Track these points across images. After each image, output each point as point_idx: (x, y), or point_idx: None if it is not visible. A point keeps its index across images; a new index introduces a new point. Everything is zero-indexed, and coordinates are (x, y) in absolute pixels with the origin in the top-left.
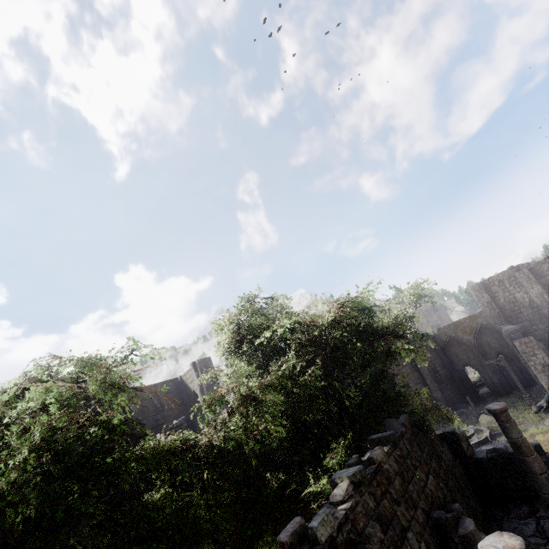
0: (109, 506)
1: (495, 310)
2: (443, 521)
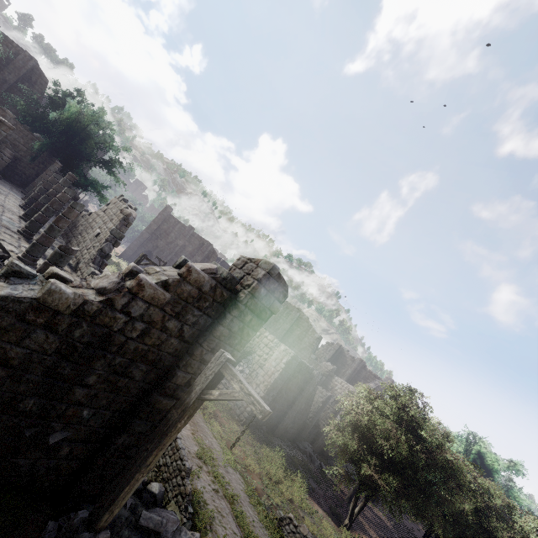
0: (6, 105)
1: None
2: (5, 140)
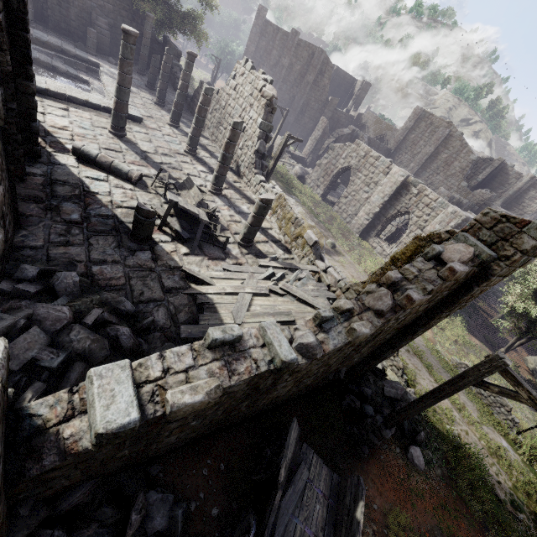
0: None
1: (402, 136)
2: (91, 5)
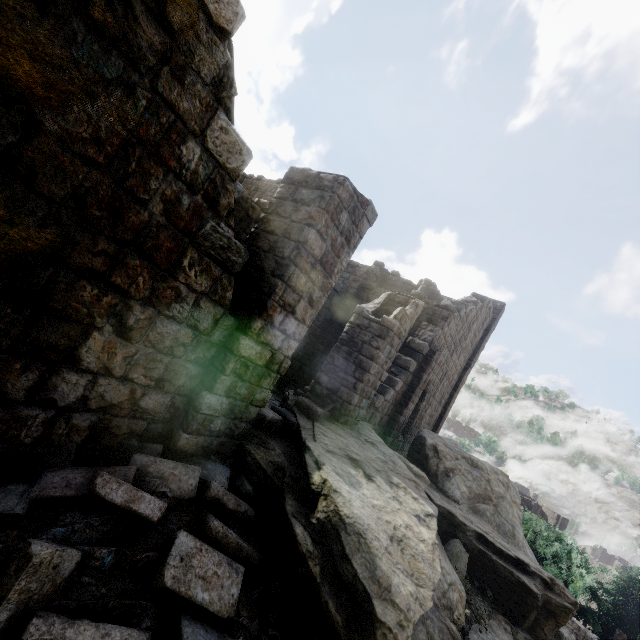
0: None
1: None
2: None
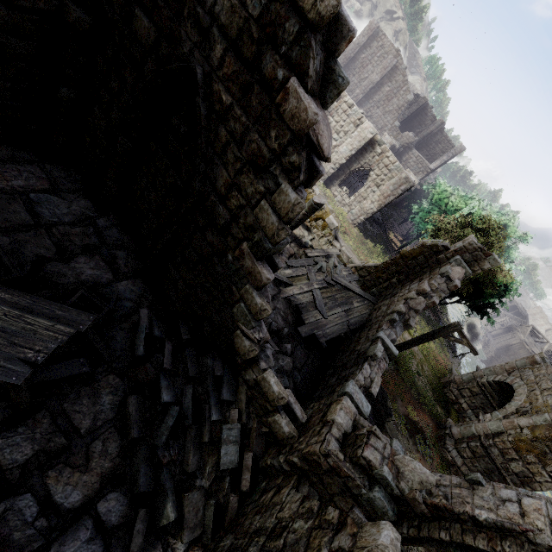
0: None
1: (353, 53)
2: None
